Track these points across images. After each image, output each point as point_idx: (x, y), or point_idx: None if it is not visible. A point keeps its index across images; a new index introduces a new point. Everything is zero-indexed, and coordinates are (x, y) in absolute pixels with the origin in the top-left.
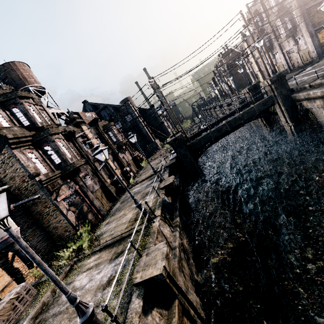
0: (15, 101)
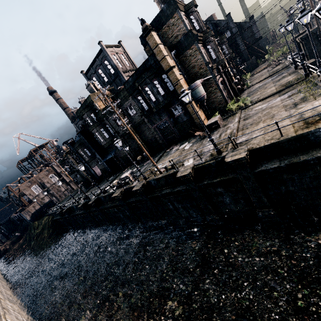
0: (192, 10)
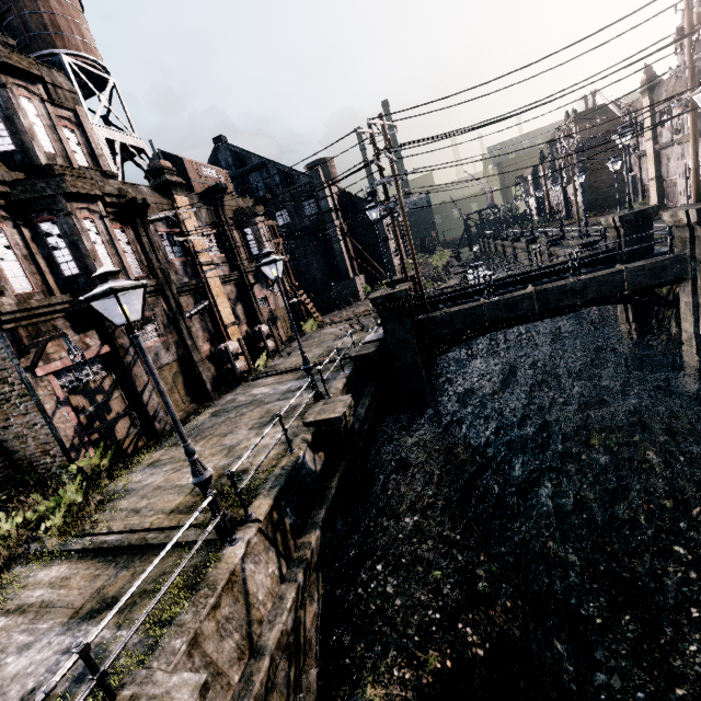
0: None
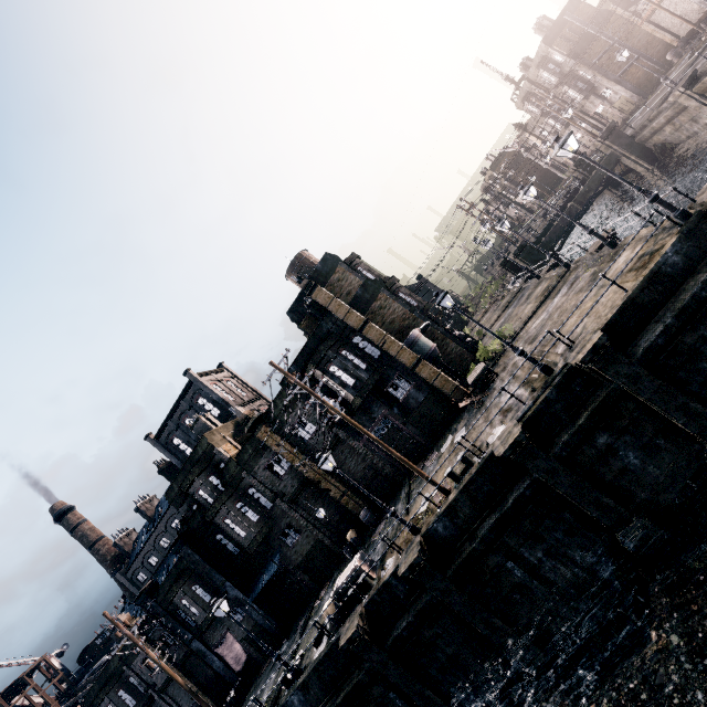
0: (356, 262)
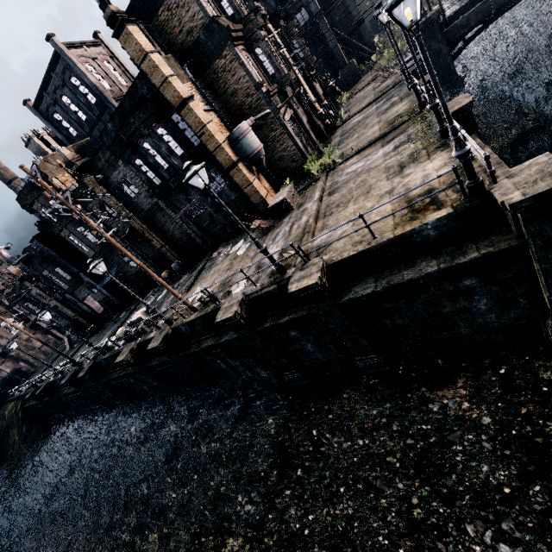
0: None
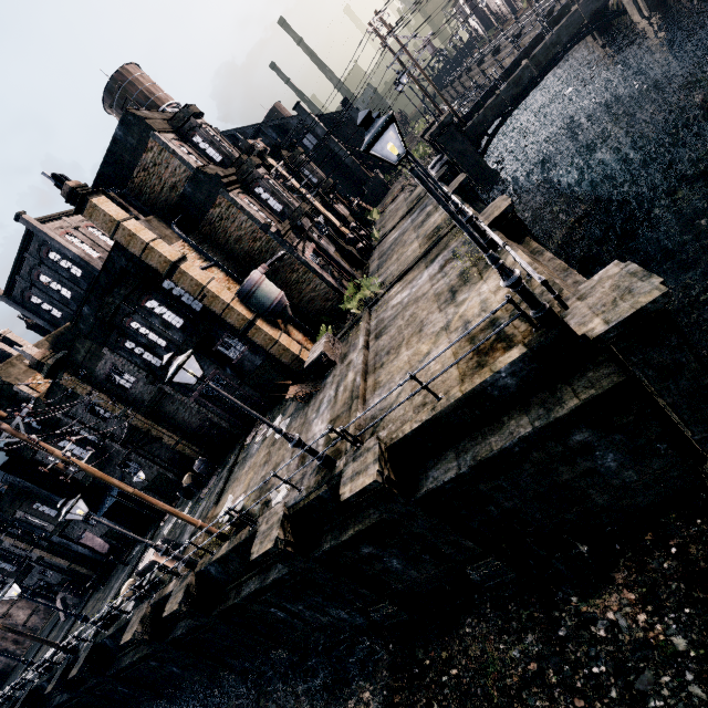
0: (191, 125)
